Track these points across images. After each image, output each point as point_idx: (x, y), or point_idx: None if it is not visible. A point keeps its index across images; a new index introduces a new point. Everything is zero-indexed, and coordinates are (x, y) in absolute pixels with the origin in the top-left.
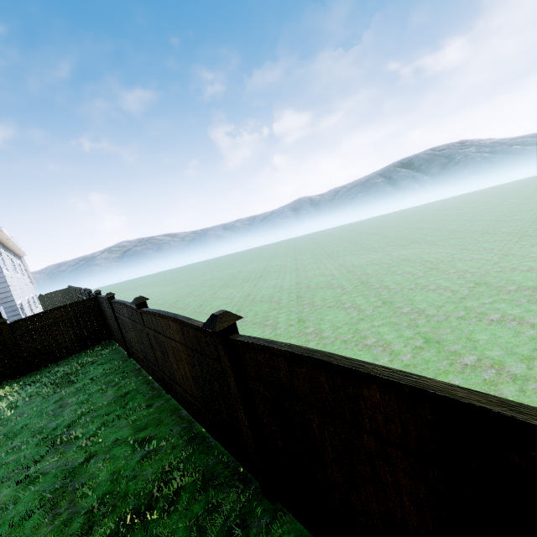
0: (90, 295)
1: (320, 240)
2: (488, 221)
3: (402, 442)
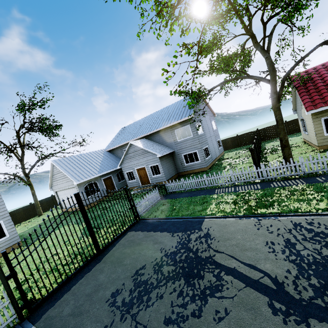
0: (238, 136)
1: None
2: None
3: None
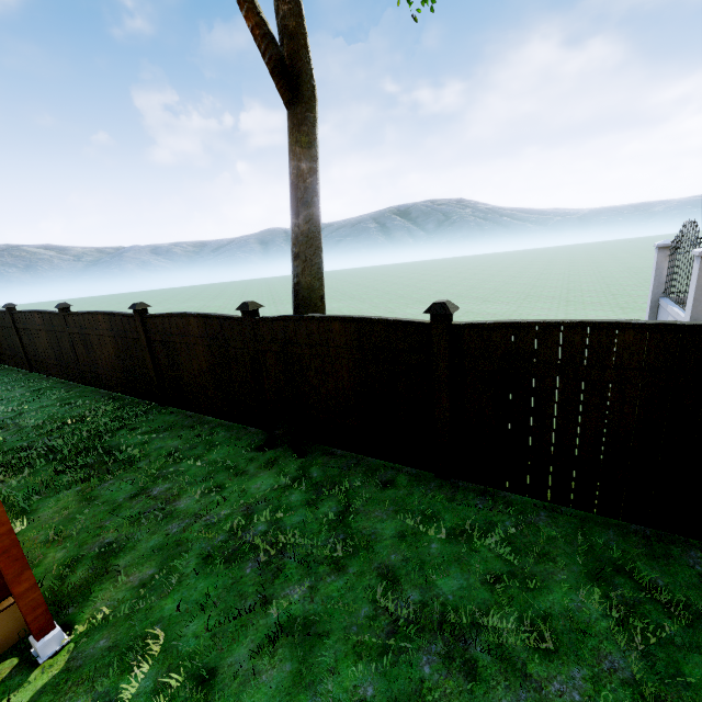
0: None
1: (277, 286)
2: (416, 287)
3: (199, 335)
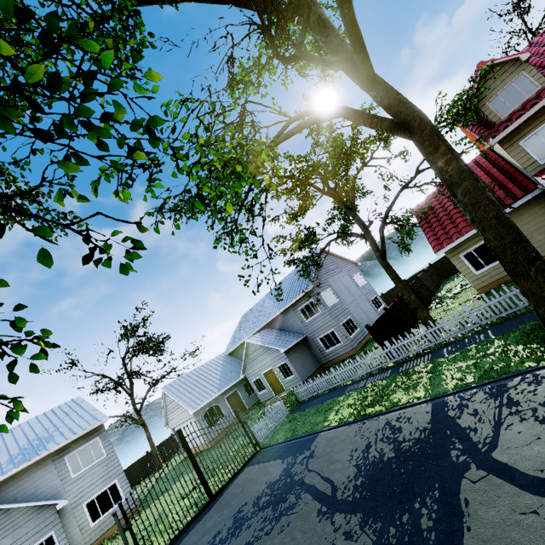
0: (405, 281)
1: None
2: None
3: None
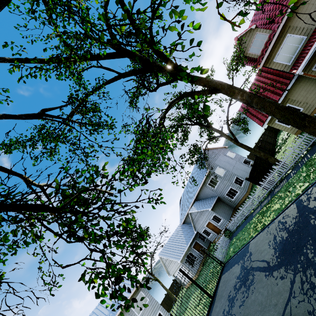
0: (256, 143)
1: None
2: None
3: None
